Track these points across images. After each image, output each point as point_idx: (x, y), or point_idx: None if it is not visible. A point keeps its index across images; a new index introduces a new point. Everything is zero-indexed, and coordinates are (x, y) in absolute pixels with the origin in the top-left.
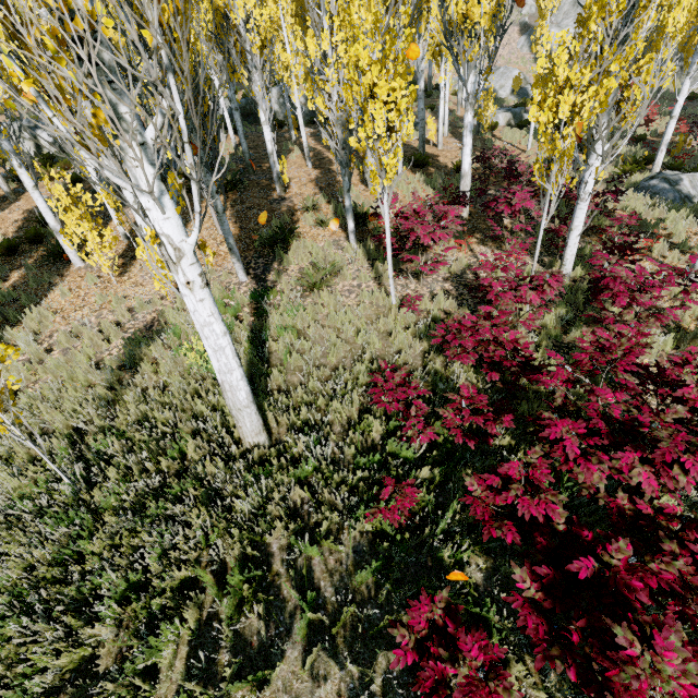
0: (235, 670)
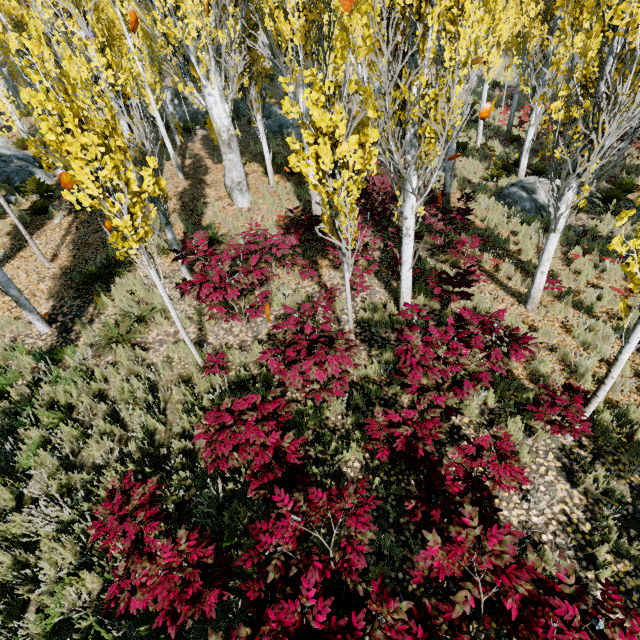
0: None
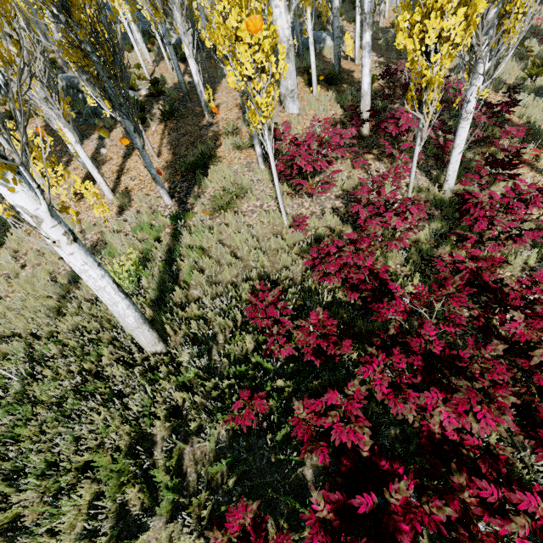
0: (115, 533)
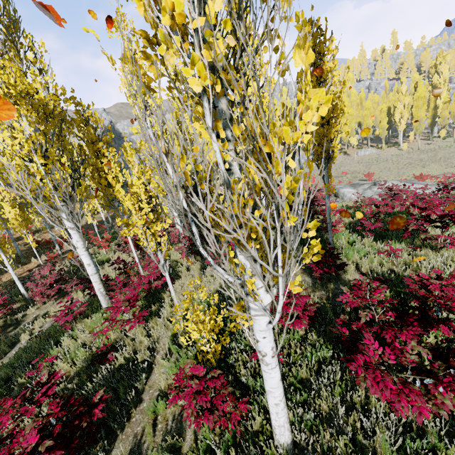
0: None
